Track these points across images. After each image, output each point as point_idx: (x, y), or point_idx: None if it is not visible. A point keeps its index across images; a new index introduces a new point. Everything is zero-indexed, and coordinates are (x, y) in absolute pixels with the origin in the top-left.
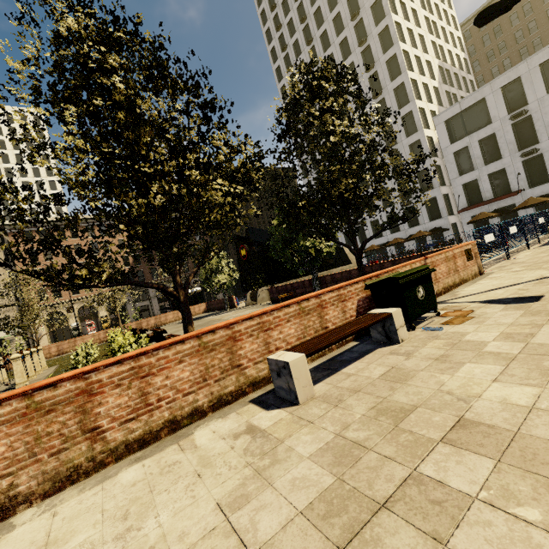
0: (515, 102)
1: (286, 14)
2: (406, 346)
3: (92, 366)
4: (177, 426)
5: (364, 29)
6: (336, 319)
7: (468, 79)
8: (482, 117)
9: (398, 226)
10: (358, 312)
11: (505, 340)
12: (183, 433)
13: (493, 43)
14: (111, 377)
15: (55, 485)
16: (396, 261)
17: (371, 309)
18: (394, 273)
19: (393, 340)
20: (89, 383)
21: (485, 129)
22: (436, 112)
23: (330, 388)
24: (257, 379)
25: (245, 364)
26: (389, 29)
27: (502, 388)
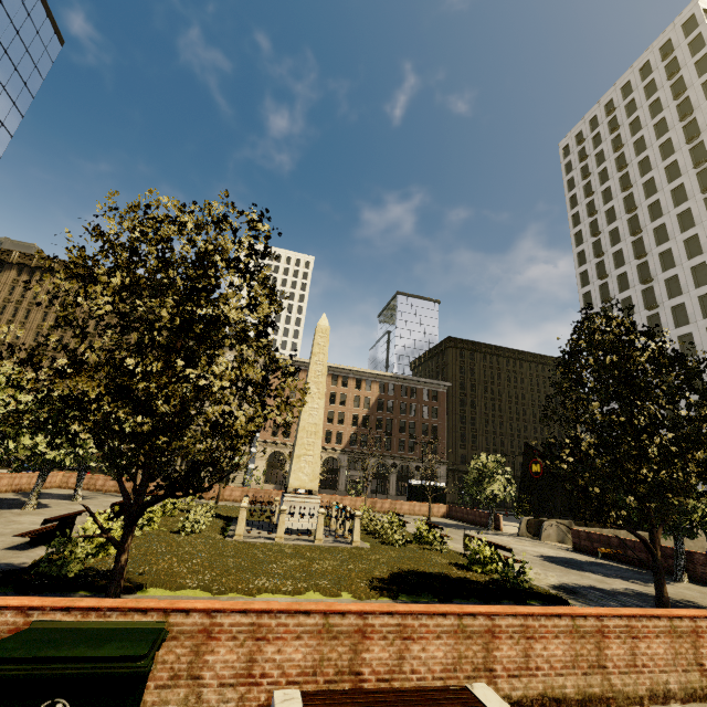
0: None
1: (605, 201)
2: None
3: (697, 613)
4: None
5: None
6: None
7: None
8: None
9: None
10: None
11: None
12: None
13: None
14: (706, 627)
15: (685, 695)
16: None
17: None
18: None
19: None
20: (696, 625)
21: None
22: None
23: None
24: None
25: None
26: None
27: None
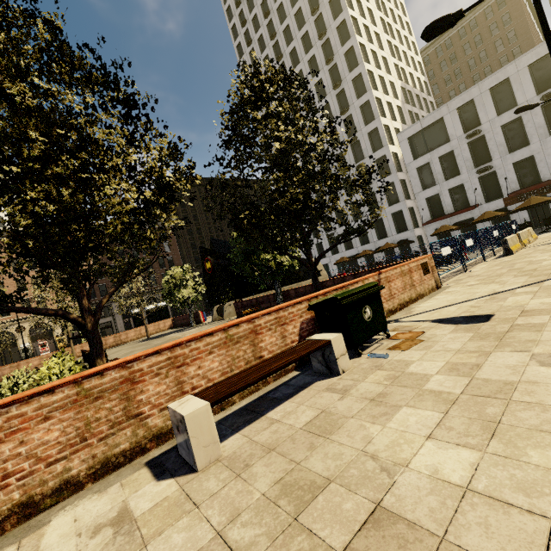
0: (470, 122)
1: (256, 30)
2: (345, 378)
3: None
4: (34, 510)
5: (331, 48)
6: (274, 346)
7: (429, 100)
8: (441, 135)
9: (368, 238)
10: (302, 336)
11: (449, 374)
12: (38, 521)
13: (450, 69)
14: None
15: None
16: (357, 274)
17: (317, 331)
18: (342, 290)
19: (333, 370)
20: None
21: (444, 146)
22: (400, 130)
23: (244, 443)
24: (164, 430)
25: (147, 413)
26: (354, 50)
27: (435, 450)
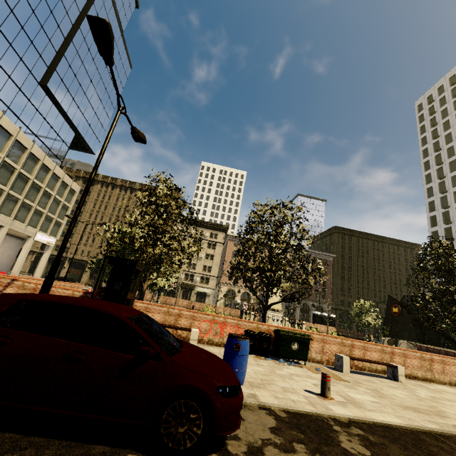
0: None
1: (447, 142)
2: None
3: None
4: None
5: None
6: None
7: None
8: None
9: None
10: None
11: None
12: None
13: None
14: None
15: None
16: None
17: None
18: None
19: None
20: None
21: None
22: None
23: None
24: None
25: None
26: None
27: None
